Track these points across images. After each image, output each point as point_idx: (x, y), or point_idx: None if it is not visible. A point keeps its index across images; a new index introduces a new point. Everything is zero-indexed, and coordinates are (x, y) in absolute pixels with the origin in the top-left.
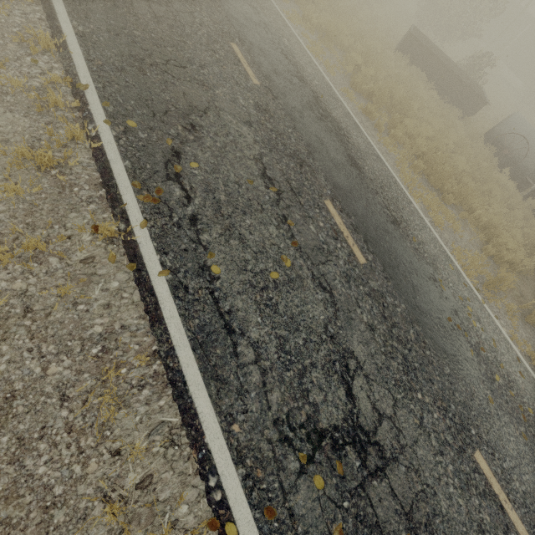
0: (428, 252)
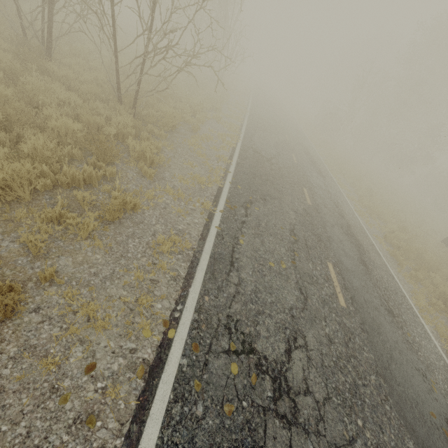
0: (424, 355)
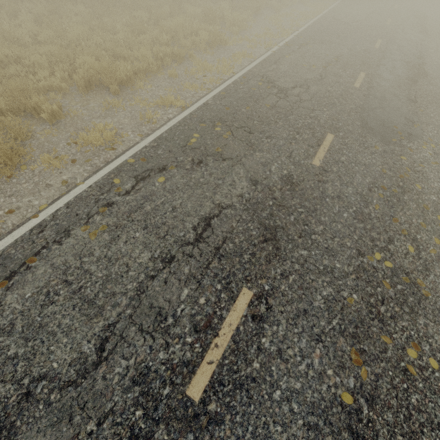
0: (429, 120)
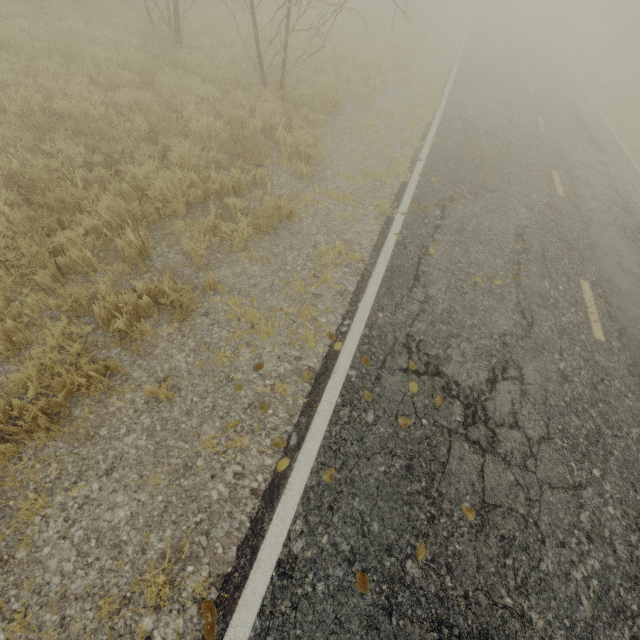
0: None
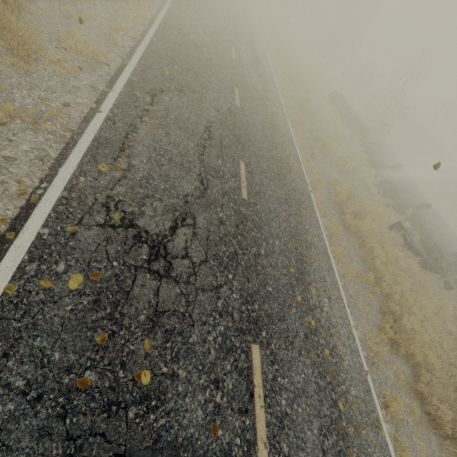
0: (270, 91)
